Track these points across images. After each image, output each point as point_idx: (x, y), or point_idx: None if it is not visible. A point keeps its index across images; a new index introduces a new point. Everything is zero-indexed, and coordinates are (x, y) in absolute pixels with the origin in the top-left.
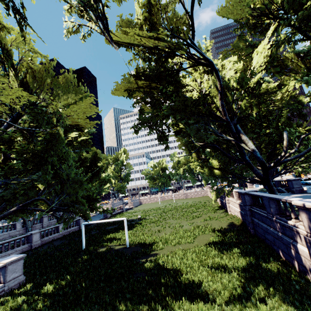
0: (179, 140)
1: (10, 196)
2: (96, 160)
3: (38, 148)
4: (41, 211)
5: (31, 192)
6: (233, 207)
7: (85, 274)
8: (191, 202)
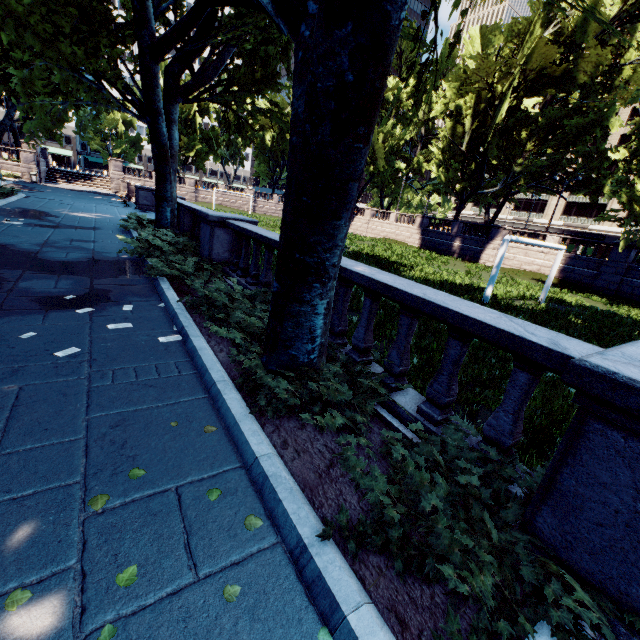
0: (457, 80)
1: None
2: None
3: None
4: None
5: None
6: (528, 259)
7: None
8: None
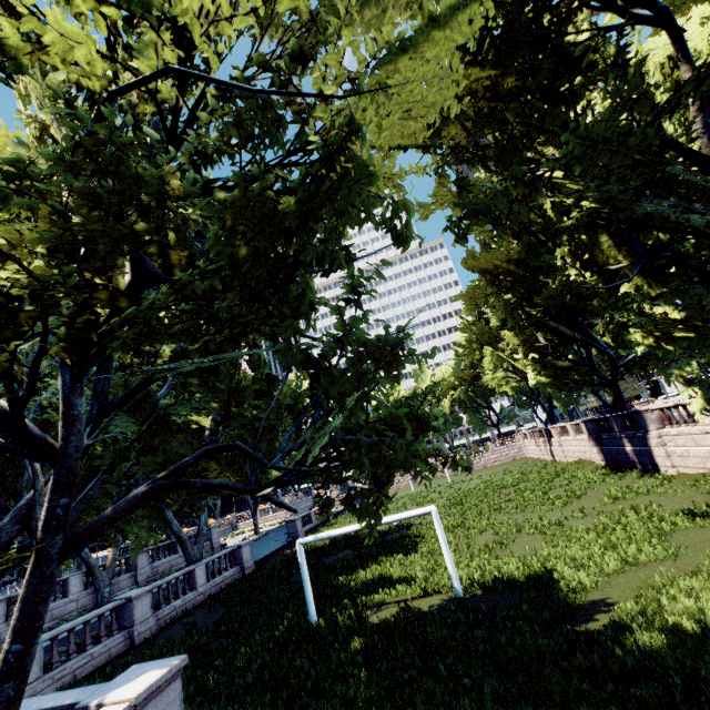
0: (473, 310)
1: (111, 455)
2: (267, 382)
3: (281, 208)
4: (229, 491)
5: (171, 442)
6: (701, 449)
7: (419, 705)
8: (500, 474)
